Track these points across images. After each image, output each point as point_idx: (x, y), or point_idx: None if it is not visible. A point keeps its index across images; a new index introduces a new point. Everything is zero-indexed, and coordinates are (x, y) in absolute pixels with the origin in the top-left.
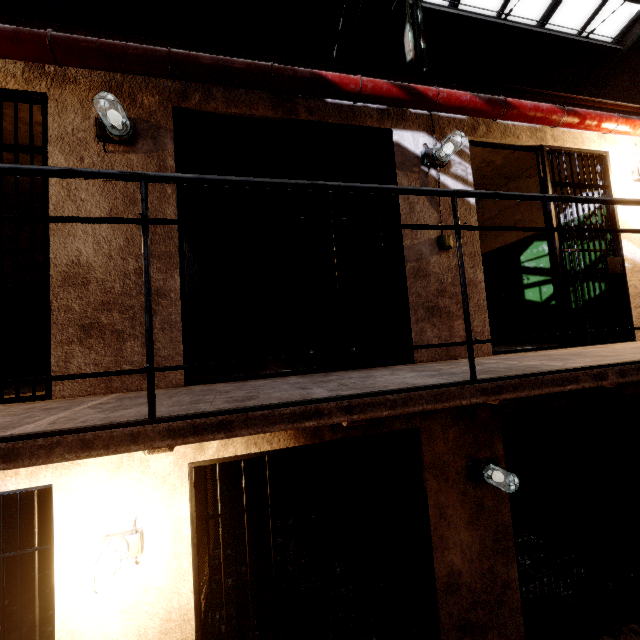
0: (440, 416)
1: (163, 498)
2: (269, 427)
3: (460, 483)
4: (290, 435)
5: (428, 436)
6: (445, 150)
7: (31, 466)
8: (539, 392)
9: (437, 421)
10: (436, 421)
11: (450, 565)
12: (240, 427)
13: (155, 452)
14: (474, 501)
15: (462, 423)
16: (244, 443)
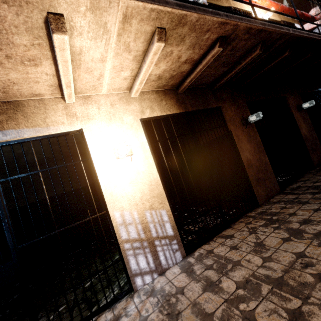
0: (227, 102)
1: (133, 134)
2: (206, 14)
3: (241, 127)
4: (176, 108)
5: (225, 109)
6: (200, 0)
7: (136, 1)
8: (275, 29)
9: (226, 104)
10: (226, 104)
11: (246, 157)
12: (198, 11)
13: (159, 41)
14: (247, 133)
15: (235, 105)
16: (159, 111)
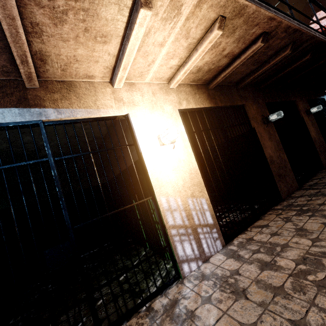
0: (249, 101)
1: (173, 123)
2: (262, 7)
3: (262, 125)
4: (208, 102)
5: (248, 107)
6: None
7: None
8: (307, 31)
9: (249, 102)
10: (249, 102)
11: (269, 154)
12: (256, 3)
13: (219, 29)
14: (268, 131)
15: (256, 104)
16: (194, 103)
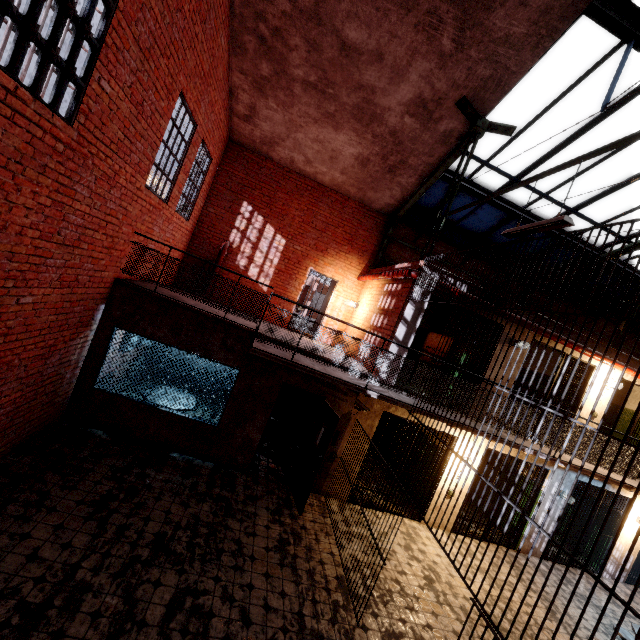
0: None
1: None
2: None
3: None
4: None
5: None
6: None
7: None
8: None
9: None
10: None
11: None
12: None
13: None
14: None
15: None
16: None
